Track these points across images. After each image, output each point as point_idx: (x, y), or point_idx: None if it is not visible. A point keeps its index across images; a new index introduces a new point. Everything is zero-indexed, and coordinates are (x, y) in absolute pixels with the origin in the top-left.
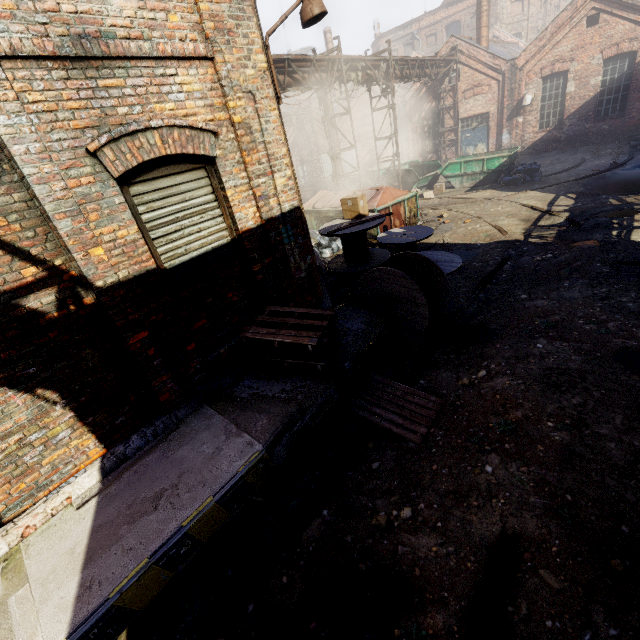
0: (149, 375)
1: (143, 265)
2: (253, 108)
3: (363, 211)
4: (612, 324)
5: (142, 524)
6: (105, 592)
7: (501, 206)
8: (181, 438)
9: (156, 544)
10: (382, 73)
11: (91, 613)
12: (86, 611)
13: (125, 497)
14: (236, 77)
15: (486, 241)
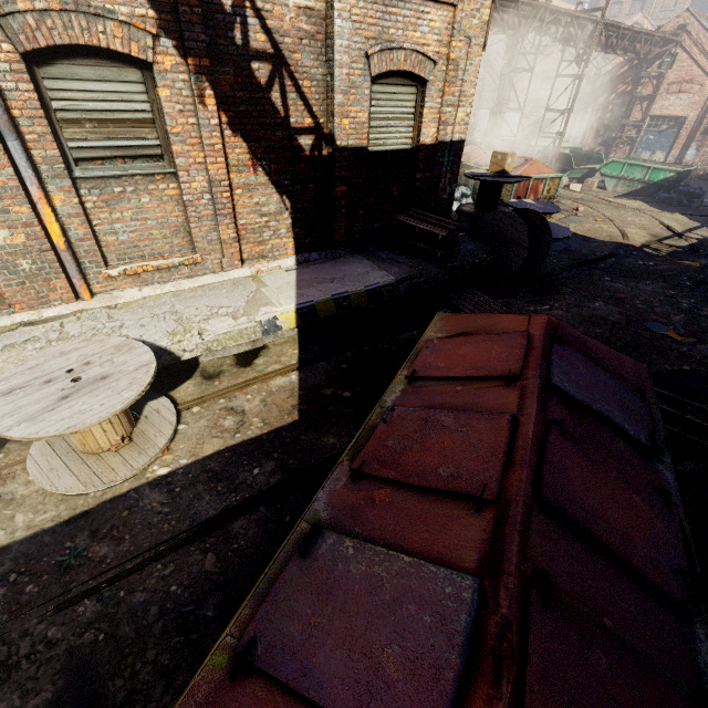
0: (336, 217)
1: (361, 142)
2: (466, 51)
3: (508, 168)
4: (659, 309)
5: (325, 285)
6: (311, 299)
7: (640, 218)
8: (343, 263)
9: (335, 293)
10: (585, 35)
11: (306, 302)
12: (303, 301)
13: (313, 275)
14: (465, 24)
15: (605, 240)
